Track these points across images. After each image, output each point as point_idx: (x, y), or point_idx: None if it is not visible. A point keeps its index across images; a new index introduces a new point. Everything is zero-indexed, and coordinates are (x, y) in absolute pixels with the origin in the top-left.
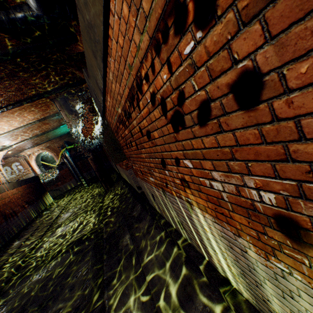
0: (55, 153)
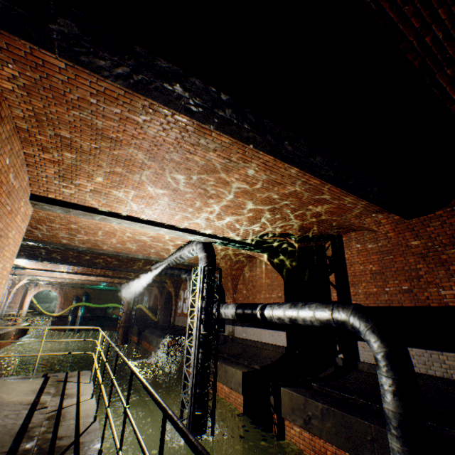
0: (64, 299)
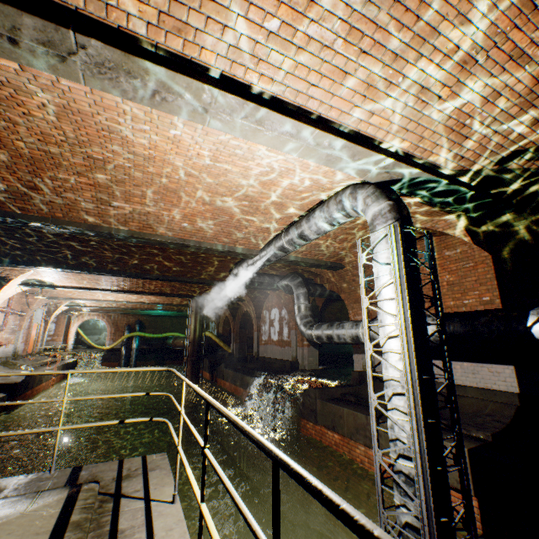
0: (114, 329)
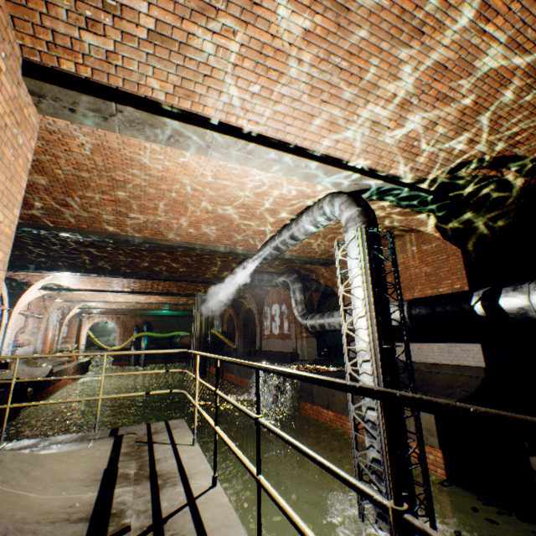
0: (123, 330)
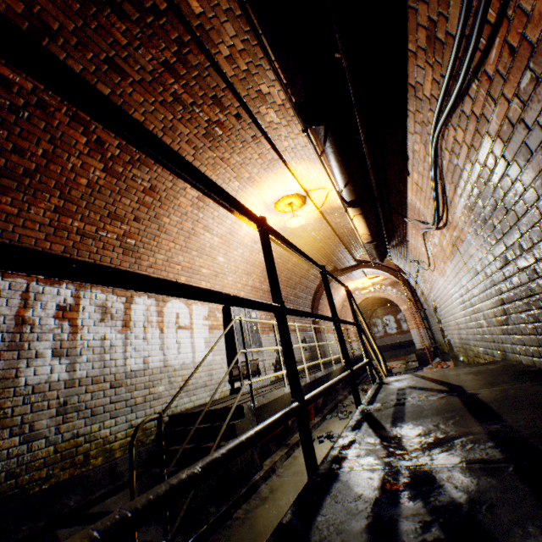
0: None
